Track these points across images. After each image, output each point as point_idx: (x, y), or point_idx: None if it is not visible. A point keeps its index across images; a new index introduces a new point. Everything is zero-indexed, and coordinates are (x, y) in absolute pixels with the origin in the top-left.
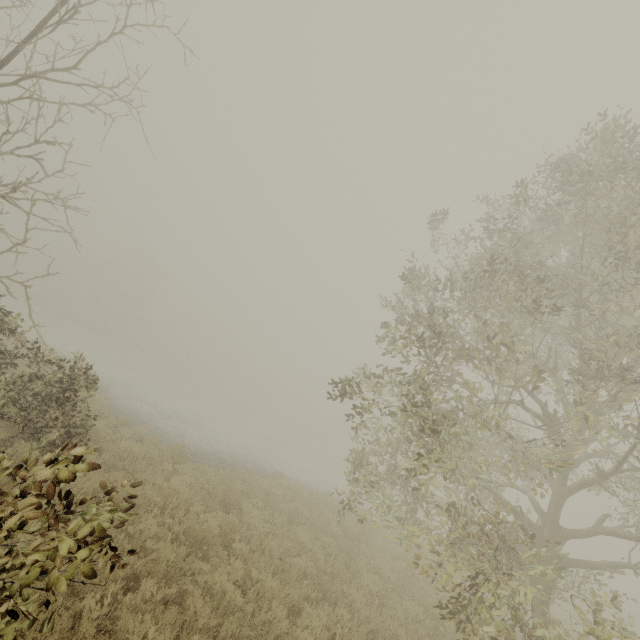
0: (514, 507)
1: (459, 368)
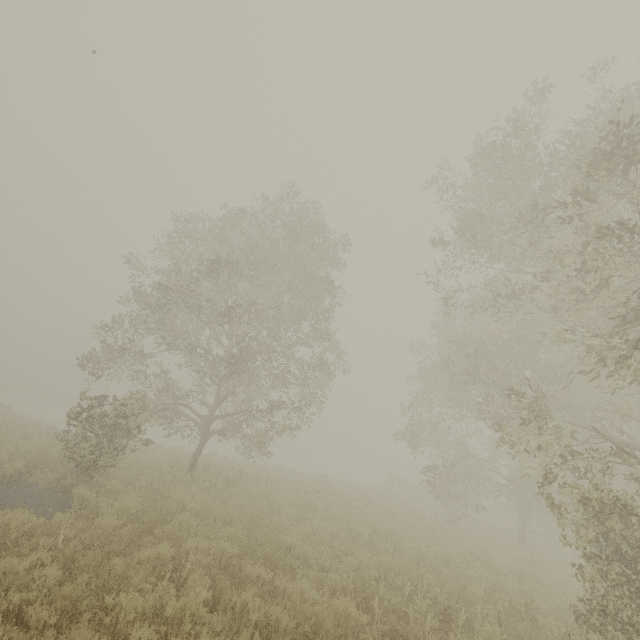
0: (204, 401)
1: (174, 340)
